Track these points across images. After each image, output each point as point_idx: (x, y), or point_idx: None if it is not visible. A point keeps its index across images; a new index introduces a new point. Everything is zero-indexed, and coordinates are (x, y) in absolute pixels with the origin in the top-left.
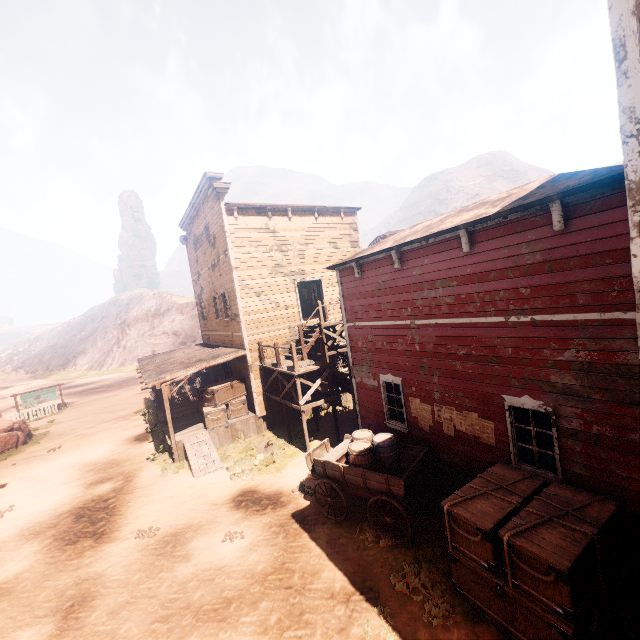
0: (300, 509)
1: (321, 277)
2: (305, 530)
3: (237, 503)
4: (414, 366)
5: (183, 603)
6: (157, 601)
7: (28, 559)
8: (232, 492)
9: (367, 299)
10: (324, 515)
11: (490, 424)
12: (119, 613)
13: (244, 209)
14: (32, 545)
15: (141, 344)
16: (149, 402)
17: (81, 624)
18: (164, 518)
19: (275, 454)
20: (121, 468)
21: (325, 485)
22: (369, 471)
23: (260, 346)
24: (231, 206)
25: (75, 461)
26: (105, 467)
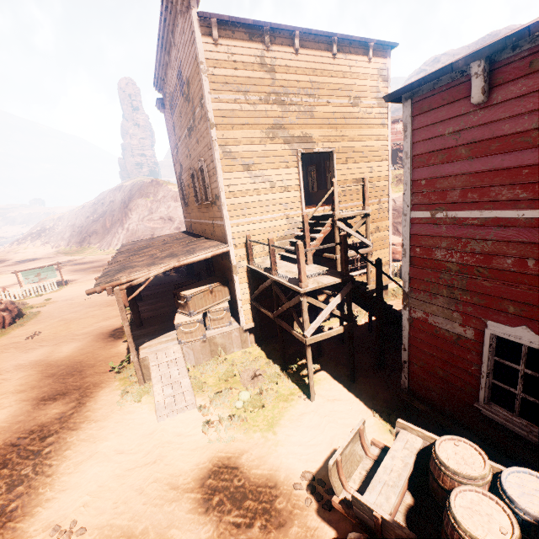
0: None
1: (333, 148)
2: None
3: (206, 494)
4: None
5: None
6: None
7: None
8: (202, 462)
9: (494, 156)
10: None
11: None
12: None
13: (228, 26)
14: None
15: (141, 227)
16: None
17: None
18: (98, 503)
19: (265, 393)
20: (81, 379)
21: None
22: None
23: (248, 241)
24: (207, 16)
25: (42, 357)
26: (66, 373)
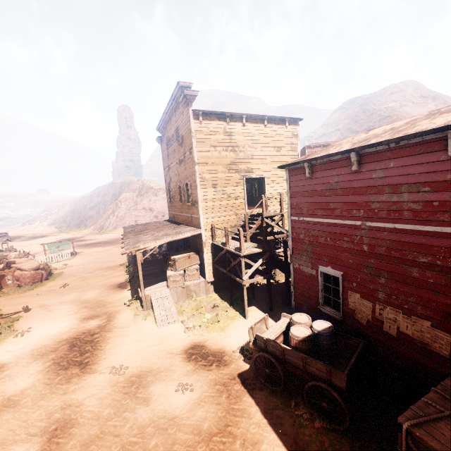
0: (240, 371)
1: (265, 175)
2: (245, 393)
3: (188, 355)
4: (358, 264)
5: (140, 449)
6: (120, 441)
7: (32, 377)
8: (185, 344)
9: (315, 197)
10: (261, 382)
11: (446, 336)
12: (89, 446)
13: (207, 114)
14: (37, 365)
15: (128, 215)
16: (130, 258)
17: (60, 450)
18: (132, 359)
19: (219, 315)
20: (106, 309)
21: (265, 358)
22: (310, 358)
23: (212, 227)
24: (197, 111)
25: (76, 298)
26: (95, 306)
